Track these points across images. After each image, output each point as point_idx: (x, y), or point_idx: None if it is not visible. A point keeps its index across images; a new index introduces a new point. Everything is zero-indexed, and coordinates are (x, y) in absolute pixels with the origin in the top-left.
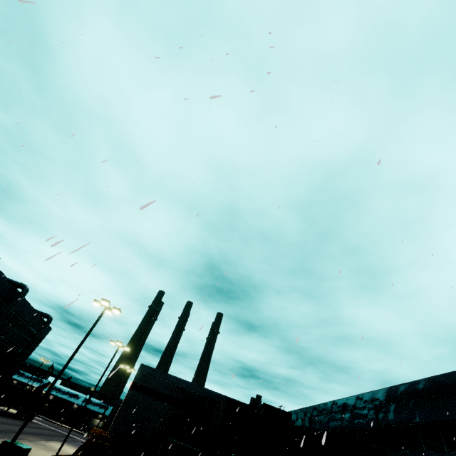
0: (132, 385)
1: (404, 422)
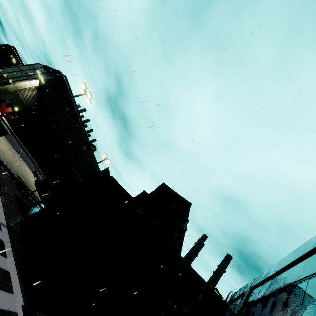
0: None
1: None
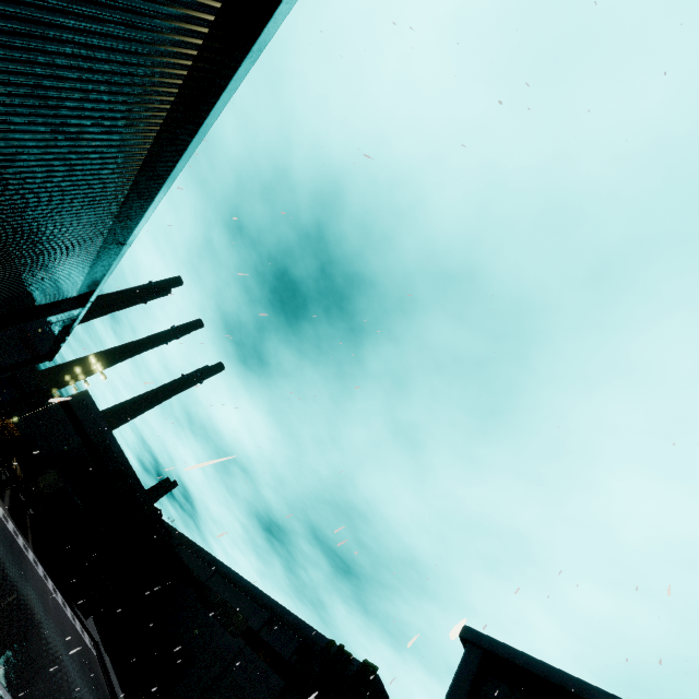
0: (64, 400)
1: (216, 591)
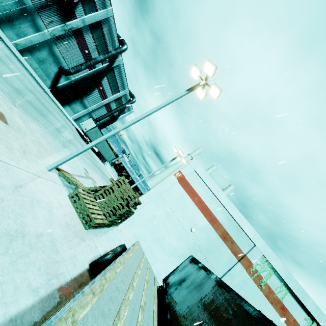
0: (177, 173)
1: None
